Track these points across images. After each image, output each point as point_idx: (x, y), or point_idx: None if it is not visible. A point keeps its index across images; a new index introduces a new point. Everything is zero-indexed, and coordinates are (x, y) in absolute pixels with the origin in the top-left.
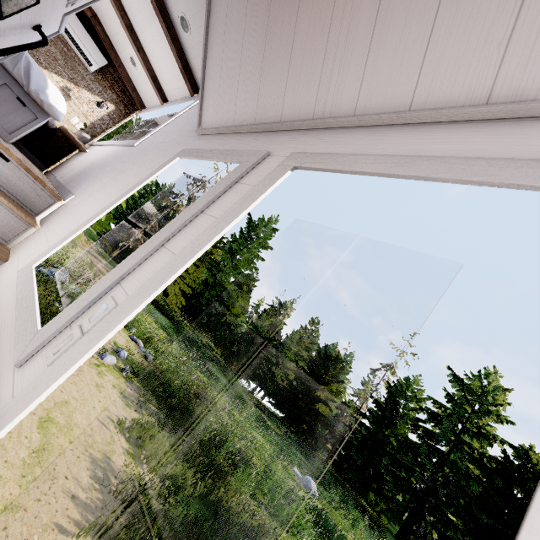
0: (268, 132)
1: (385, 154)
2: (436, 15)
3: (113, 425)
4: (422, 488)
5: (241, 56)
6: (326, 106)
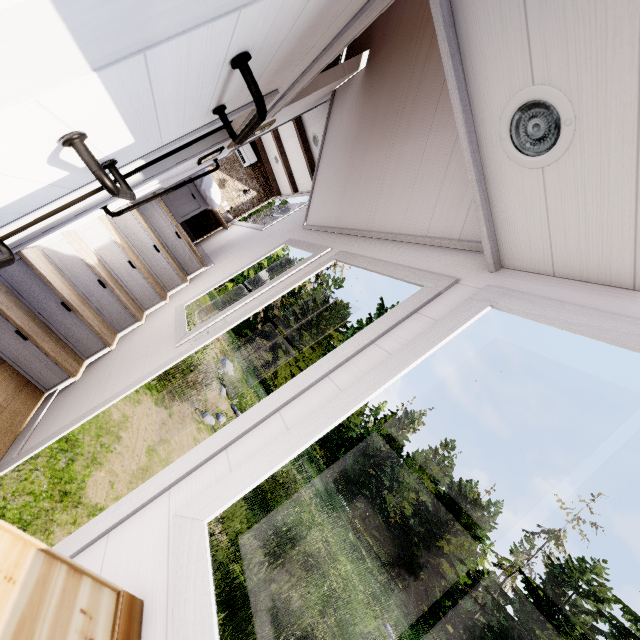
0: (340, 234)
1: (373, 258)
2: (414, 186)
3: None
4: None
5: (334, 182)
6: (369, 223)
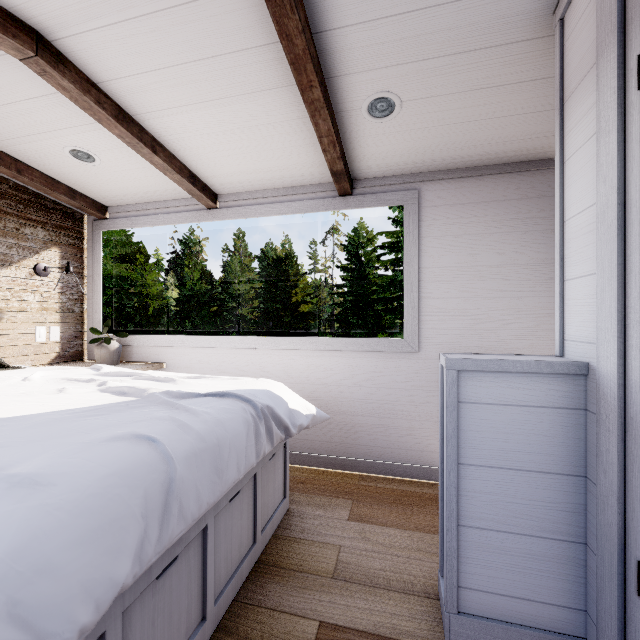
0: None
1: None
2: None
3: None
4: None
5: None
6: None
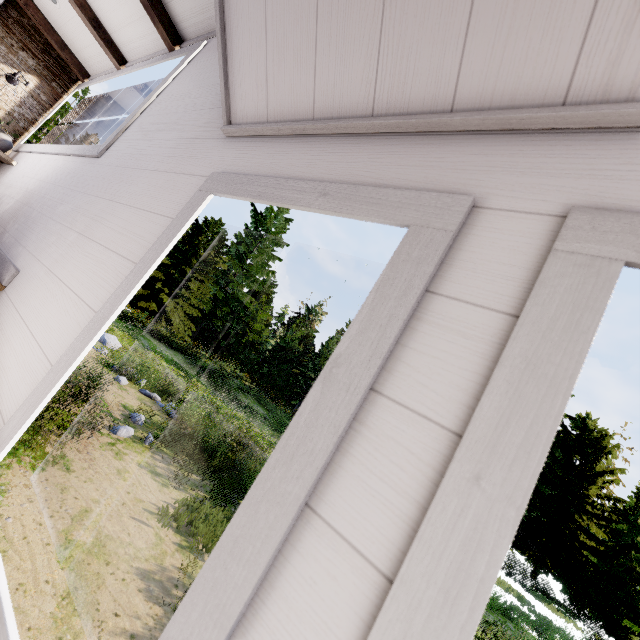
0: (418, 133)
1: None
2: None
3: (154, 518)
4: None
5: None
6: (620, 69)
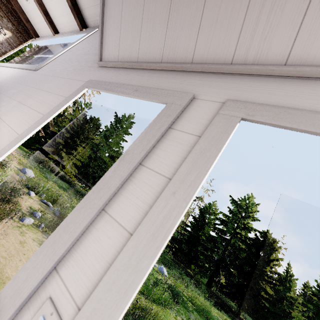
0: (178, 71)
1: None
2: None
3: None
4: (218, 259)
5: None
6: (250, 52)
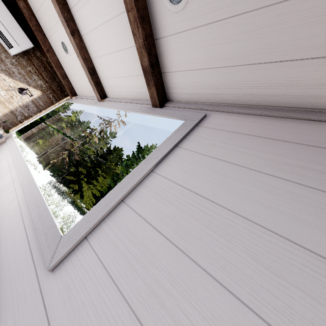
0: None
1: None
2: None
3: None
4: None
5: None
6: None
